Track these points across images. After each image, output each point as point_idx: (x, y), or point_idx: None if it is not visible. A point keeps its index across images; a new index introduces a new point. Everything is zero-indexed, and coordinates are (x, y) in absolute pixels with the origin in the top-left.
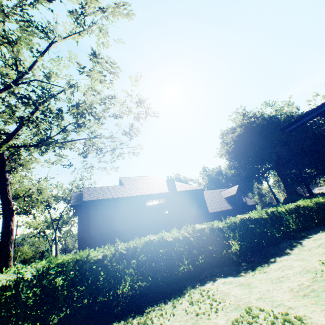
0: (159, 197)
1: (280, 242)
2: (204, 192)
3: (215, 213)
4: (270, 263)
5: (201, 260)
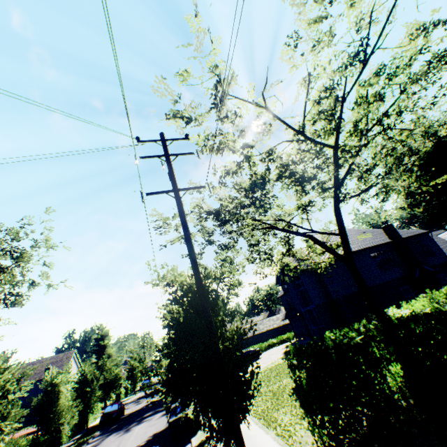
0: (382, 248)
1: None
2: None
3: None
4: None
5: None
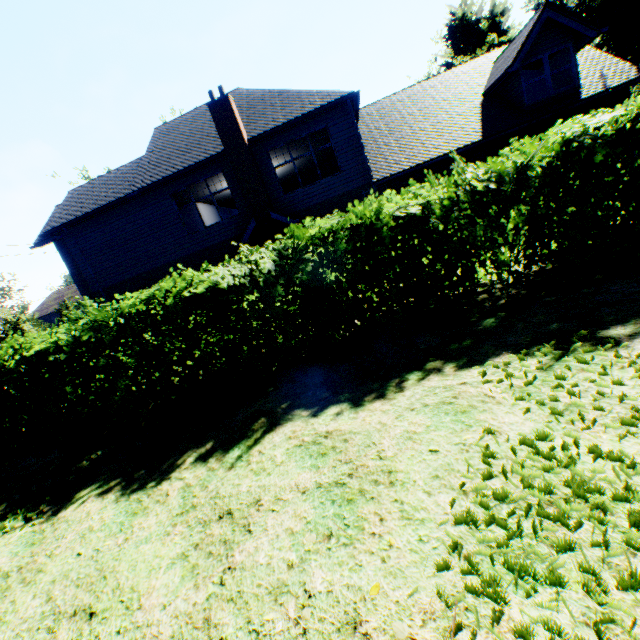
0: (204, 175)
1: (278, 386)
2: (423, 86)
3: (391, 179)
4: (40, 516)
5: (25, 427)
